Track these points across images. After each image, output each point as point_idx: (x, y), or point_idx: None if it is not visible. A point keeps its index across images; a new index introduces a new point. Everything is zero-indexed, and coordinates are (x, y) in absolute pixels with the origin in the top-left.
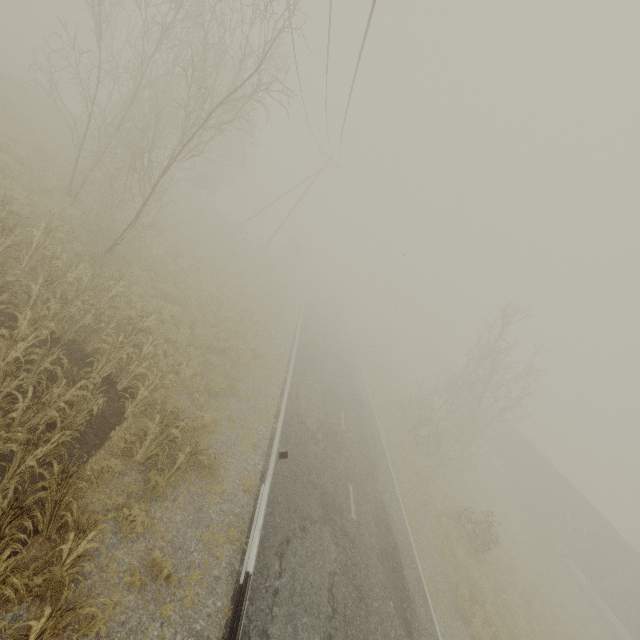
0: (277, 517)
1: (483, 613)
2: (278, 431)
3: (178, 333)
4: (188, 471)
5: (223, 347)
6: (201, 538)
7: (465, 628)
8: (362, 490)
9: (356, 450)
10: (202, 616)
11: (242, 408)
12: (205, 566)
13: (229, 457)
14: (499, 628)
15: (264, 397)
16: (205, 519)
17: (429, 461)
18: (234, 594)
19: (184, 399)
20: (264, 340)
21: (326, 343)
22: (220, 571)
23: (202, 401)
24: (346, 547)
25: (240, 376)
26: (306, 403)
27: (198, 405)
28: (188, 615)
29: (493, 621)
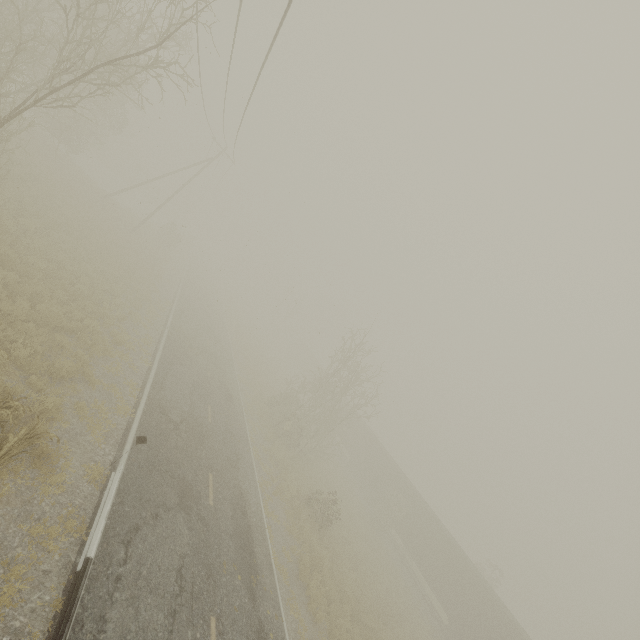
0: (127, 506)
1: (320, 577)
2: (136, 421)
3: (13, 305)
4: (18, 458)
5: (75, 328)
6: (28, 532)
7: (303, 591)
8: (222, 478)
9: (220, 442)
10: (23, 612)
11: (94, 396)
12: (31, 561)
13: (72, 447)
14: (331, 587)
15: (122, 386)
16: (35, 512)
17: (290, 453)
18: (67, 586)
19: (16, 382)
20: (128, 326)
21: (200, 337)
22: (51, 565)
23: (42, 385)
24: (200, 531)
25: (94, 362)
26: (171, 394)
27: (35, 389)
28: (5, 613)
29: (327, 582)
